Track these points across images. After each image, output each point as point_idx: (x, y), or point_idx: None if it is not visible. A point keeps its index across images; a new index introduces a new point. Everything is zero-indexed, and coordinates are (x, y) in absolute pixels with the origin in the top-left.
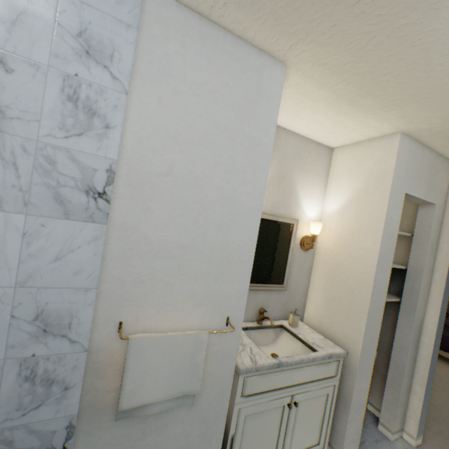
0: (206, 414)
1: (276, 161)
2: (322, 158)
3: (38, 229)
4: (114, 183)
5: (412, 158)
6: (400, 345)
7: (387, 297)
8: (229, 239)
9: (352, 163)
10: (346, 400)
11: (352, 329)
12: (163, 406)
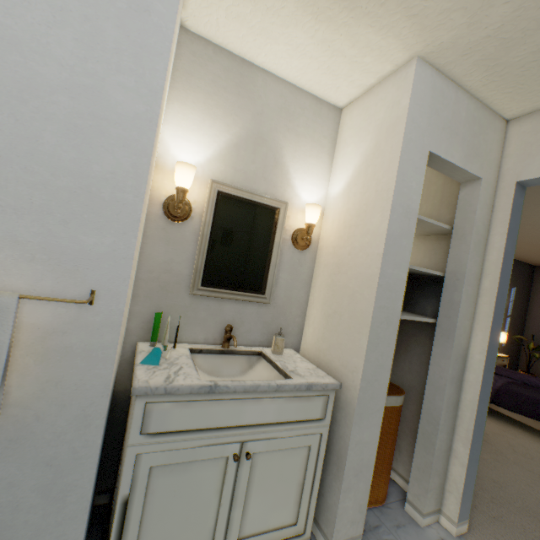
0: (53, 452)
1: (249, 113)
2: (324, 121)
3: None
4: None
5: (440, 101)
6: (434, 385)
7: (417, 316)
8: (90, 158)
9: (361, 120)
10: (340, 459)
11: (352, 351)
12: None
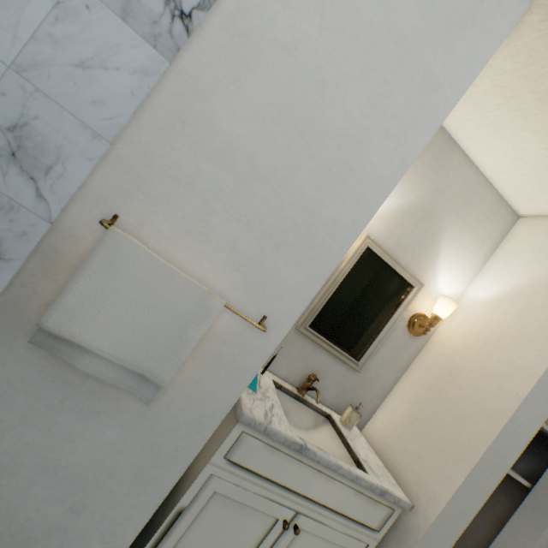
0: (161, 441)
1: (430, 187)
2: (497, 221)
3: (79, 8)
4: (209, 15)
5: None
6: None
7: (511, 469)
8: (324, 201)
9: (545, 240)
10: None
11: (436, 476)
12: (106, 373)
